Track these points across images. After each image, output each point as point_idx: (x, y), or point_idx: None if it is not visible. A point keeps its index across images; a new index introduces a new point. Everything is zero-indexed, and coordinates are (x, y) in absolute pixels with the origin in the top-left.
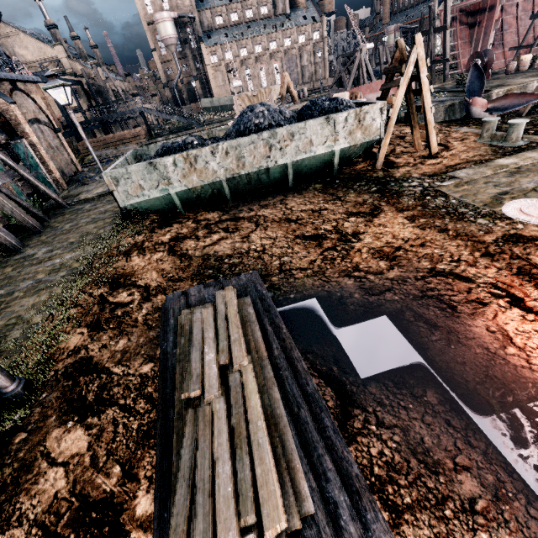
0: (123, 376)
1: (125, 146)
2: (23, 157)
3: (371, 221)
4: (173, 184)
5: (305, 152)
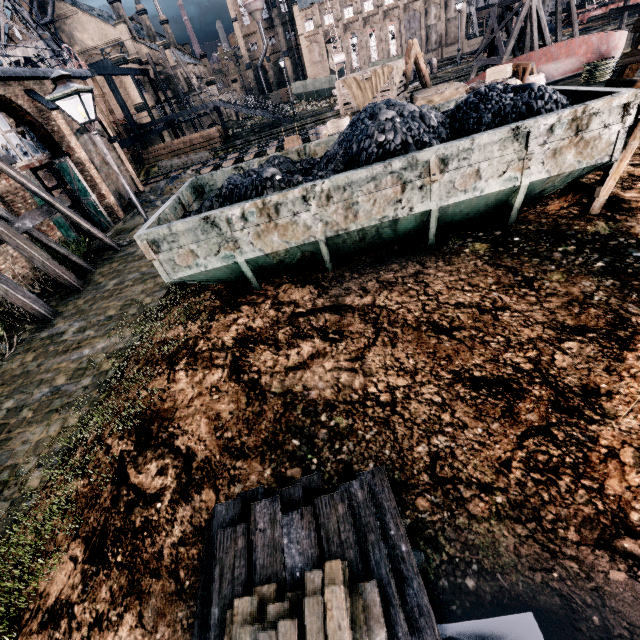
0: None
1: (196, 154)
2: (69, 180)
3: (619, 359)
4: (242, 248)
5: (464, 191)
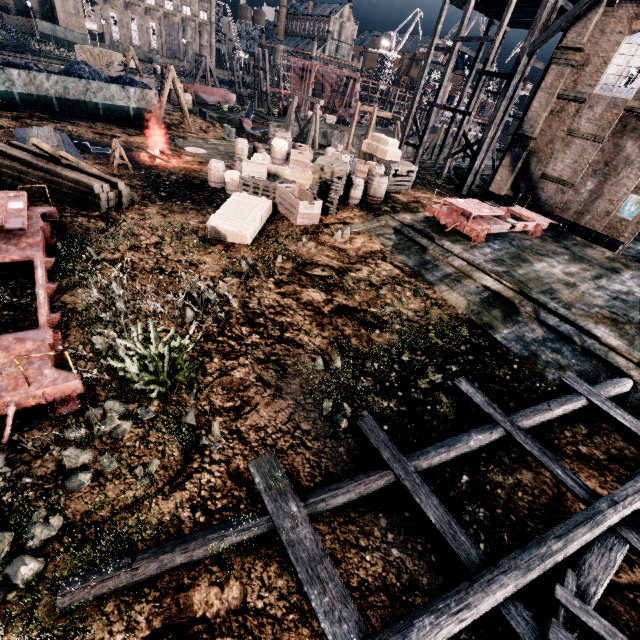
0: None
1: None
2: None
3: (130, 136)
4: (17, 87)
5: (110, 101)
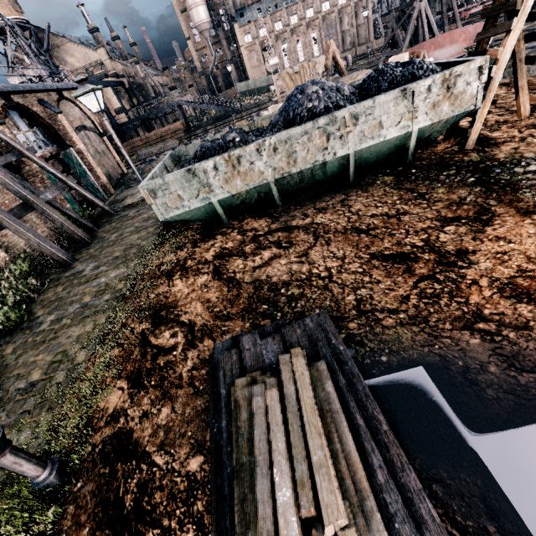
0: (167, 472)
1: (166, 143)
2: (72, 166)
3: (481, 232)
4: (215, 191)
5: (372, 138)
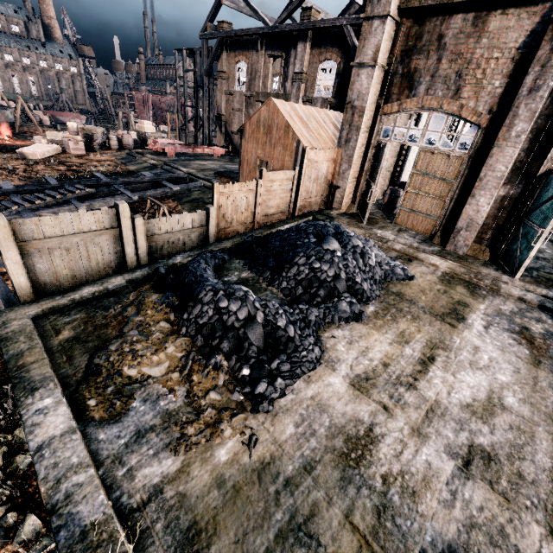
0: None
1: None
2: None
3: None
4: None
5: None
